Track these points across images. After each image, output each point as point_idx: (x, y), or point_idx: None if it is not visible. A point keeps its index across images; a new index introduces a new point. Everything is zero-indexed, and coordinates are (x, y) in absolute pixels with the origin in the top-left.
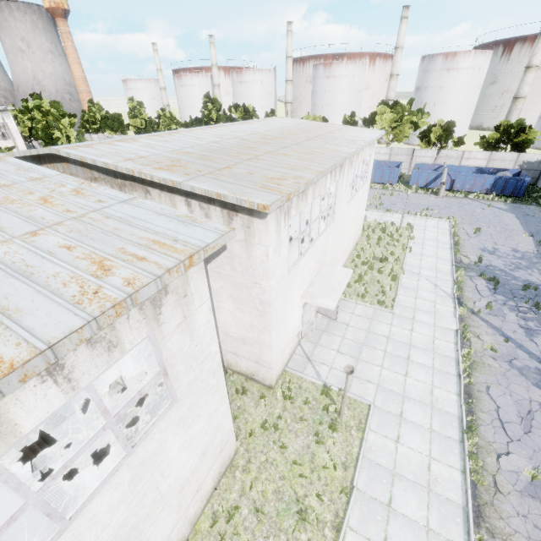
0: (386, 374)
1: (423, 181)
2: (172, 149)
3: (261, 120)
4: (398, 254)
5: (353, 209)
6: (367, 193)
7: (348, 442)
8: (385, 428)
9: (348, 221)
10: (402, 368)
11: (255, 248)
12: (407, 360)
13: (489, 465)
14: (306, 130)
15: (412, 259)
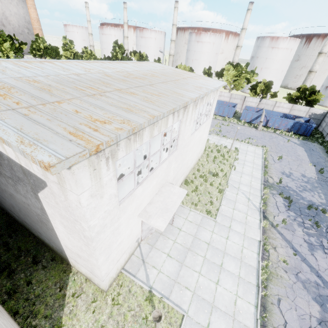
0: (202, 280)
1: (249, 118)
2: (23, 75)
3: (137, 62)
4: (226, 170)
5: (197, 137)
6: (209, 125)
7: None
8: None
9: (192, 146)
10: (215, 275)
11: (69, 193)
12: (220, 267)
13: None
14: (167, 74)
15: (235, 175)
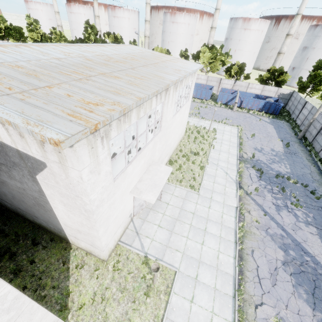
0: (190, 243)
1: (225, 100)
2: (3, 60)
3: (114, 45)
4: (206, 149)
5: (178, 119)
6: (189, 107)
7: (157, 306)
8: (184, 291)
9: (174, 128)
10: (201, 238)
11: (70, 171)
12: (204, 231)
13: (249, 315)
14: (146, 57)
15: (214, 153)
